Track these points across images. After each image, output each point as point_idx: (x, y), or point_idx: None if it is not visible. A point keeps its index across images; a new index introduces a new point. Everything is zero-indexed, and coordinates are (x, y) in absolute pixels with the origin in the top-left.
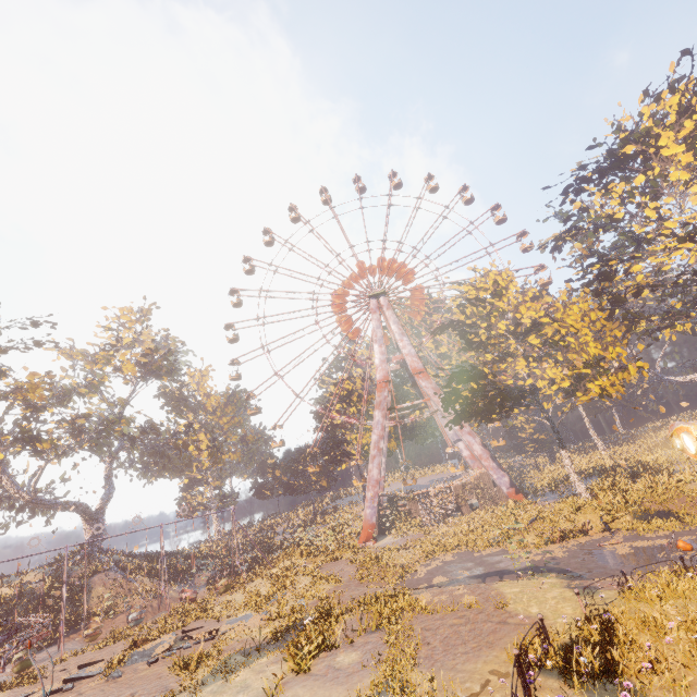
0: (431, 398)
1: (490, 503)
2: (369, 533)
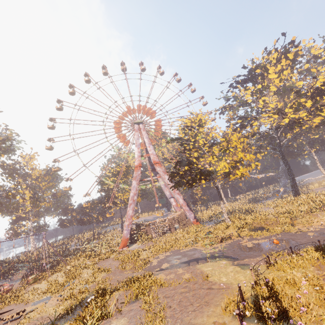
0: (161, 176)
1: (184, 226)
2: (125, 243)
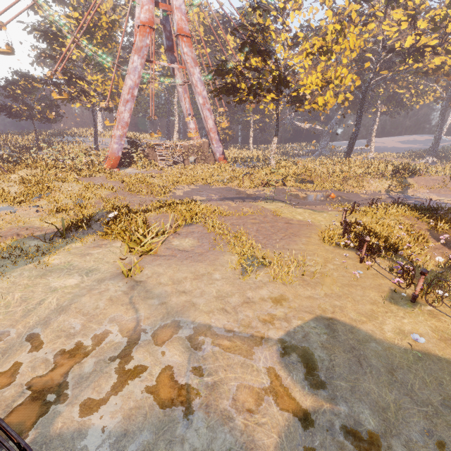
0: (189, 67)
1: (203, 162)
2: (114, 163)
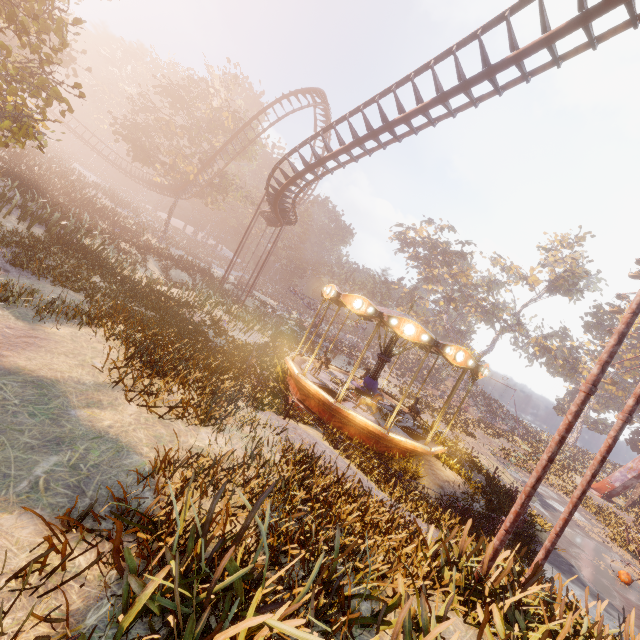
0: None
1: None
2: (603, 487)
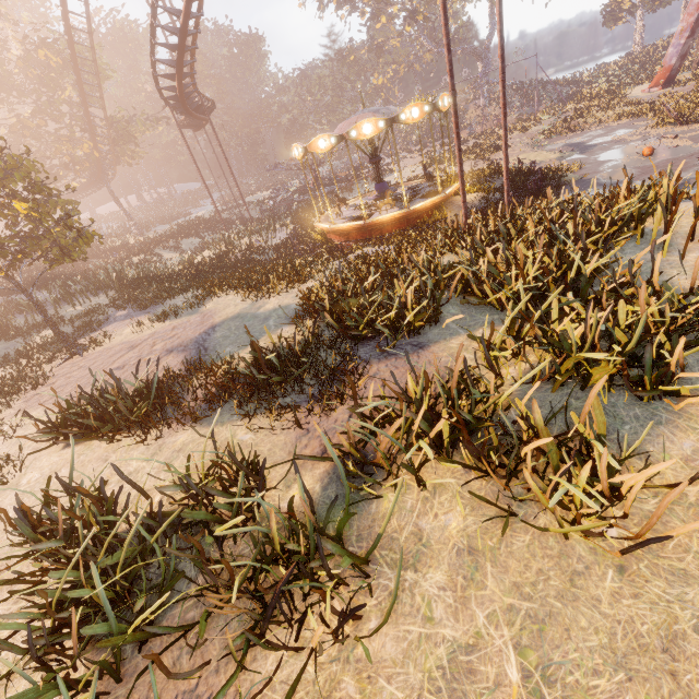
0: None
1: None
2: (661, 78)
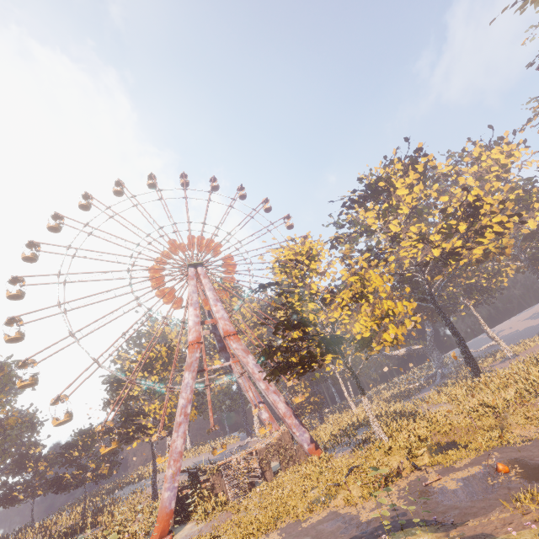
0: (241, 358)
1: (291, 464)
2: (165, 525)
